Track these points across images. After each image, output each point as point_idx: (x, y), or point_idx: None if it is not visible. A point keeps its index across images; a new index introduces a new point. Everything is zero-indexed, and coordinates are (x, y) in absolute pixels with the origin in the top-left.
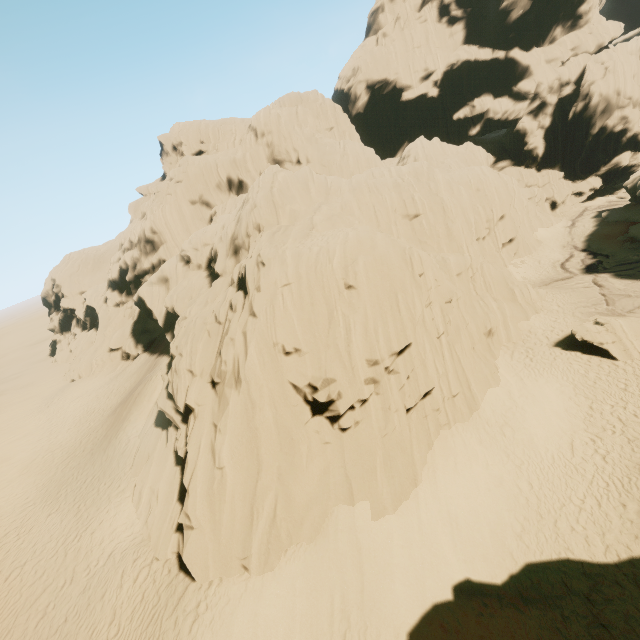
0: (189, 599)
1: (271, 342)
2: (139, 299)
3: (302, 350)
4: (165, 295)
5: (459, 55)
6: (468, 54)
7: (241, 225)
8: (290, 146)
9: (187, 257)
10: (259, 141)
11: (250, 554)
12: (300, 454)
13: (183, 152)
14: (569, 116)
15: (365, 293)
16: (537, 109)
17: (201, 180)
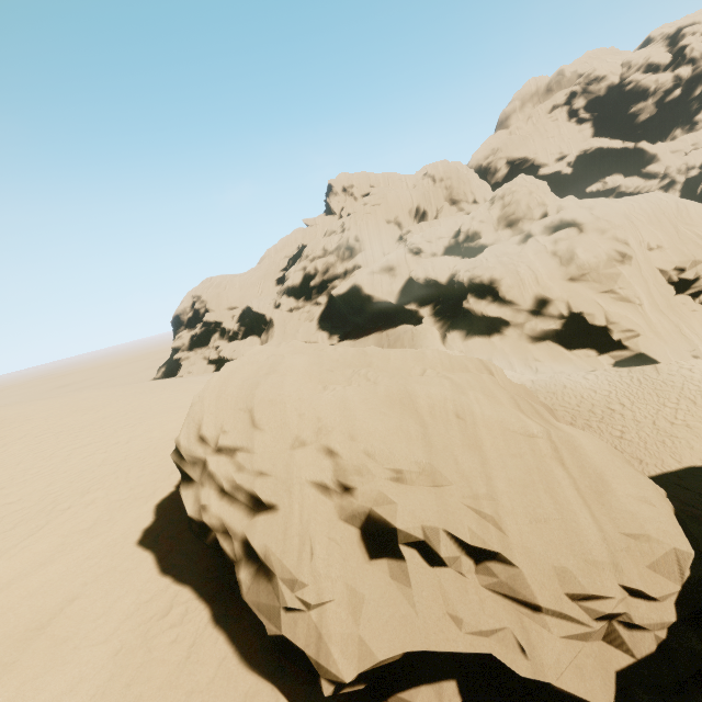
0: (667, 367)
1: (638, 240)
2: (351, 289)
3: (663, 247)
4: (390, 280)
5: (592, 144)
6: (601, 143)
7: (520, 204)
8: (468, 189)
9: (417, 249)
10: (437, 185)
11: (697, 348)
12: (680, 313)
13: (353, 193)
14: (697, 192)
15: (696, 218)
16: (667, 186)
17: (398, 204)
